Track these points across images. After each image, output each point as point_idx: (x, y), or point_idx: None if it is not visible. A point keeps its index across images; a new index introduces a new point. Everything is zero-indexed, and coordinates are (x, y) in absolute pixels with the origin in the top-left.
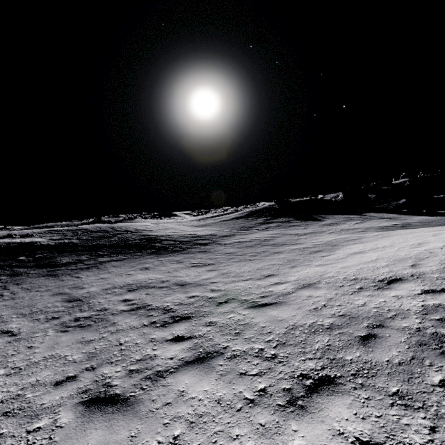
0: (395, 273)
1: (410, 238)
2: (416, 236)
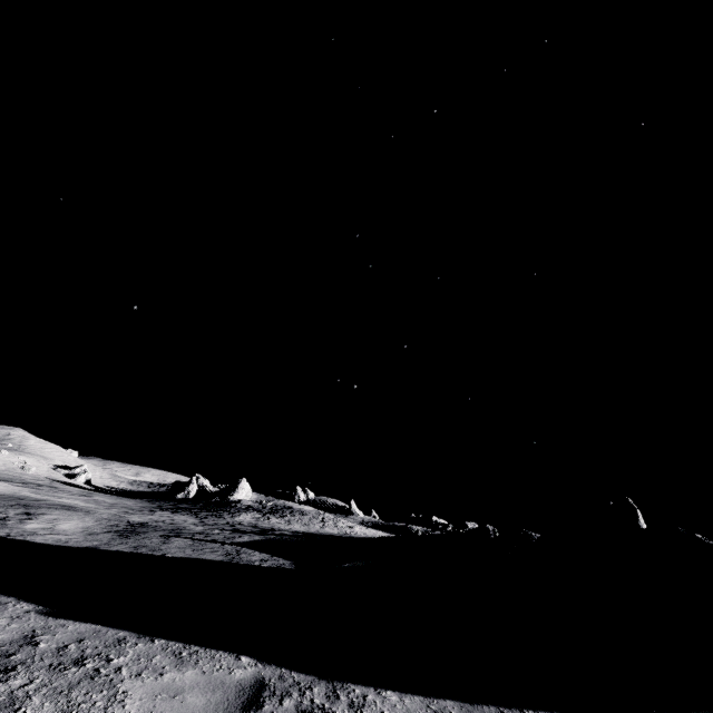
0: None
1: None
2: None
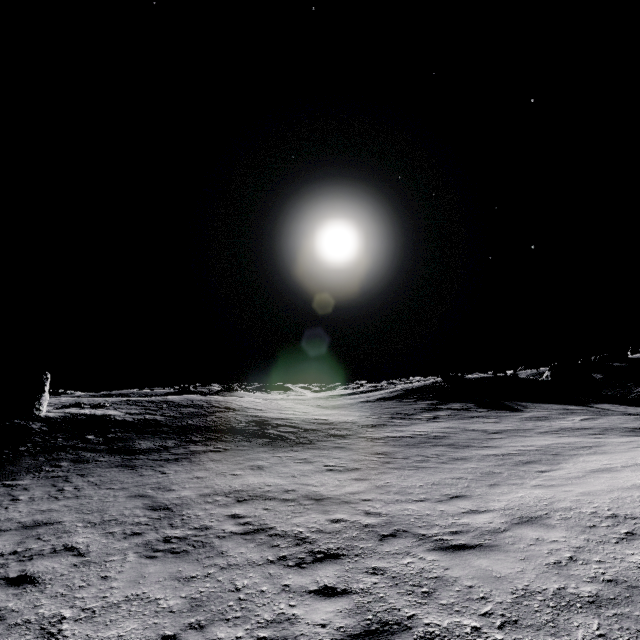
0: None
1: None
2: None
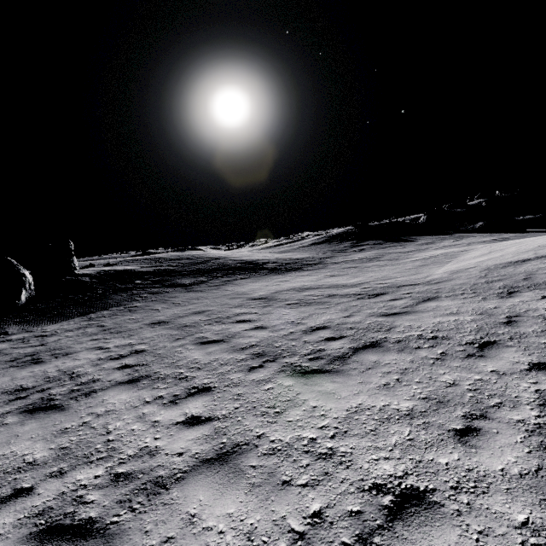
0: (523, 258)
1: (520, 242)
2: (525, 241)
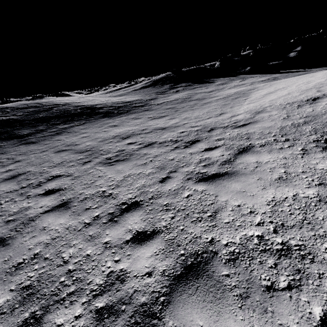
0: (311, 96)
1: (296, 81)
2: (299, 79)
